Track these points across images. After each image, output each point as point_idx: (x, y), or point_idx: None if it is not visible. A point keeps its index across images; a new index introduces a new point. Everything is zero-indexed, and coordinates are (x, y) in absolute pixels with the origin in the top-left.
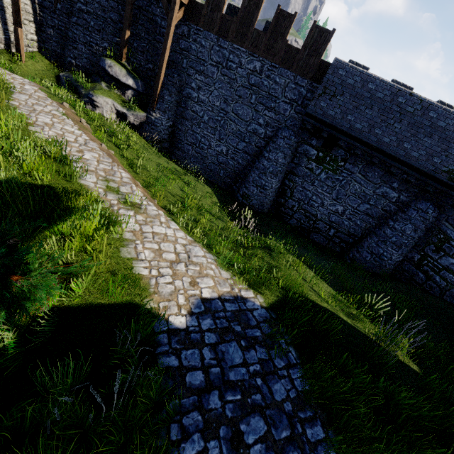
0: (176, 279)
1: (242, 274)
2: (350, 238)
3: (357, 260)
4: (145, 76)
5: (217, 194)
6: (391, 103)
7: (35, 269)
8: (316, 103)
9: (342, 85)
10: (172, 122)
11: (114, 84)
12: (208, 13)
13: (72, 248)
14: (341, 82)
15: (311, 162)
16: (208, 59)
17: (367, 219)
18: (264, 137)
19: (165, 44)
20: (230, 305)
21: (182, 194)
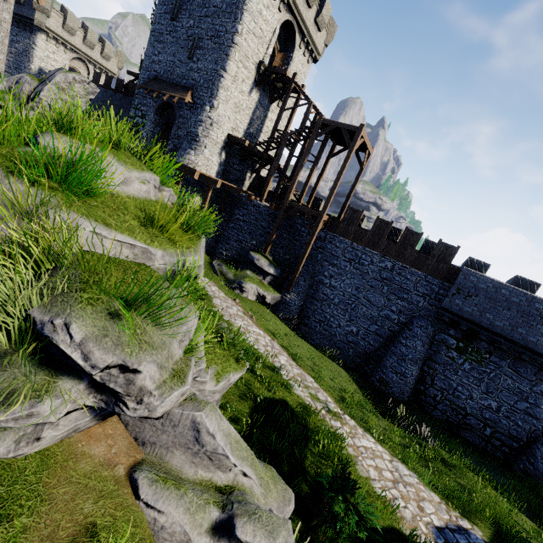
0: (407, 503)
1: (446, 497)
2: (513, 442)
3: (532, 475)
4: (281, 264)
5: (353, 377)
6: (528, 307)
7: (357, 496)
8: (451, 300)
9: (475, 288)
10: (303, 302)
11: (257, 271)
12: (344, 226)
13: (330, 467)
14: (473, 286)
15: (451, 350)
16: (341, 256)
17: (530, 420)
18: (398, 323)
19: (307, 246)
20: (459, 536)
21: (335, 385)
